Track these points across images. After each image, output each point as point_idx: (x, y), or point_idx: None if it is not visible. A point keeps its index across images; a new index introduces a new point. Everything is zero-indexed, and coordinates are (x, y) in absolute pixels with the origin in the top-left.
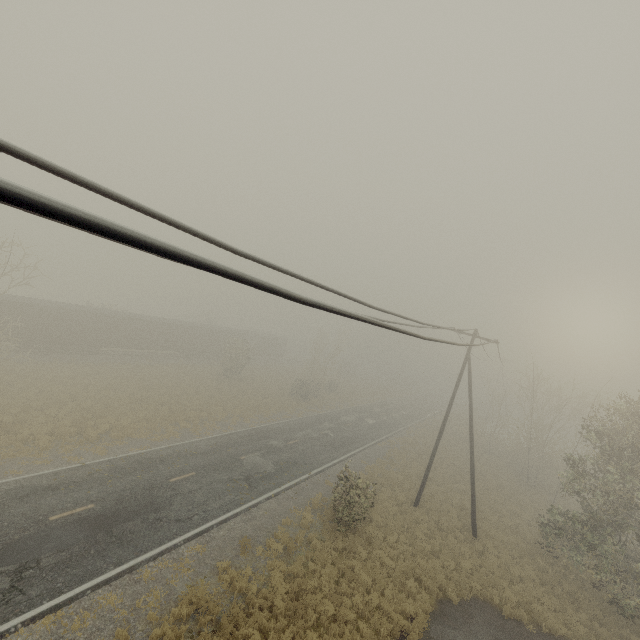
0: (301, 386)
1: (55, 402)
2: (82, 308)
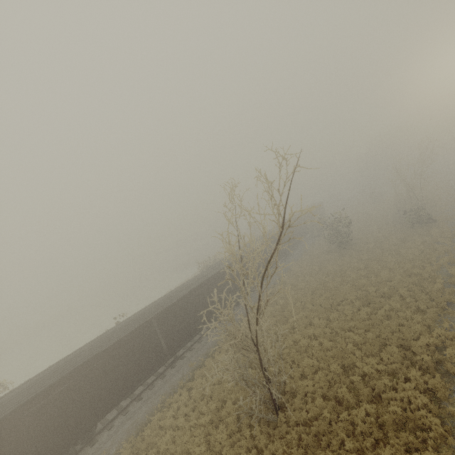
0: (418, 214)
1: (338, 354)
2: (222, 265)
